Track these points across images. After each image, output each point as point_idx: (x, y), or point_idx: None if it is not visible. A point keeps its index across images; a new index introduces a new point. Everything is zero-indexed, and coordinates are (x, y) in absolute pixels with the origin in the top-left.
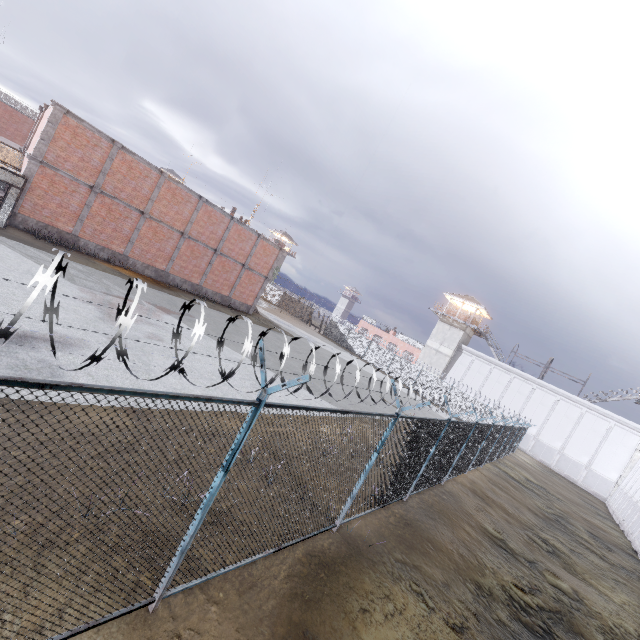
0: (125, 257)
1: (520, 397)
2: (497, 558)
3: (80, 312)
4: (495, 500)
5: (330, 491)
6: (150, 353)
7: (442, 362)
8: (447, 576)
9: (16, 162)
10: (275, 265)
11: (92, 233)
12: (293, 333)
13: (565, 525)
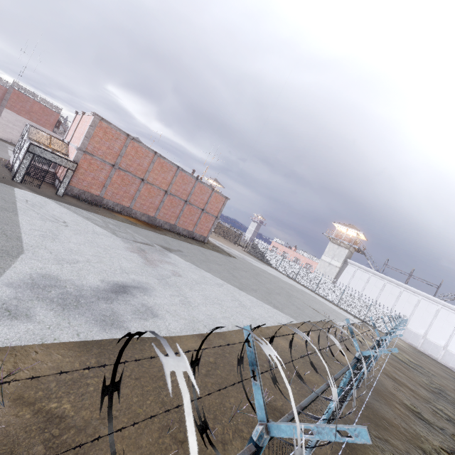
0: (130, 209)
1: (392, 297)
2: (423, 428)
3: (134, 260)
4: (400, 380)
5: (317, 385)
6: (181, 288)
7: (333, 271)
8: (405, 445)
9: (65, 150)
10: (222, 208)
11: (111, 195)
12: (233, 254)
13: (446, 396)
